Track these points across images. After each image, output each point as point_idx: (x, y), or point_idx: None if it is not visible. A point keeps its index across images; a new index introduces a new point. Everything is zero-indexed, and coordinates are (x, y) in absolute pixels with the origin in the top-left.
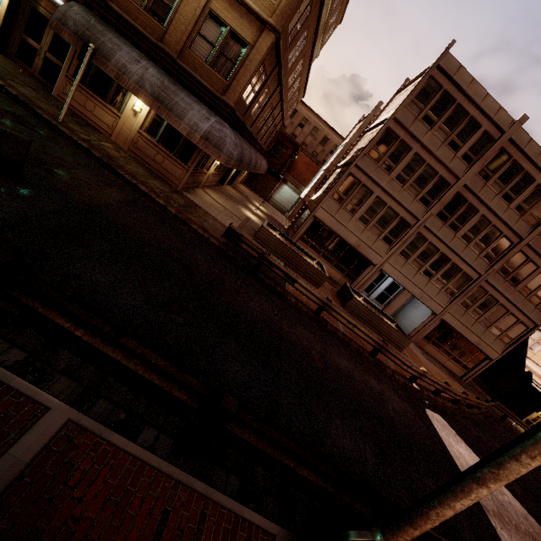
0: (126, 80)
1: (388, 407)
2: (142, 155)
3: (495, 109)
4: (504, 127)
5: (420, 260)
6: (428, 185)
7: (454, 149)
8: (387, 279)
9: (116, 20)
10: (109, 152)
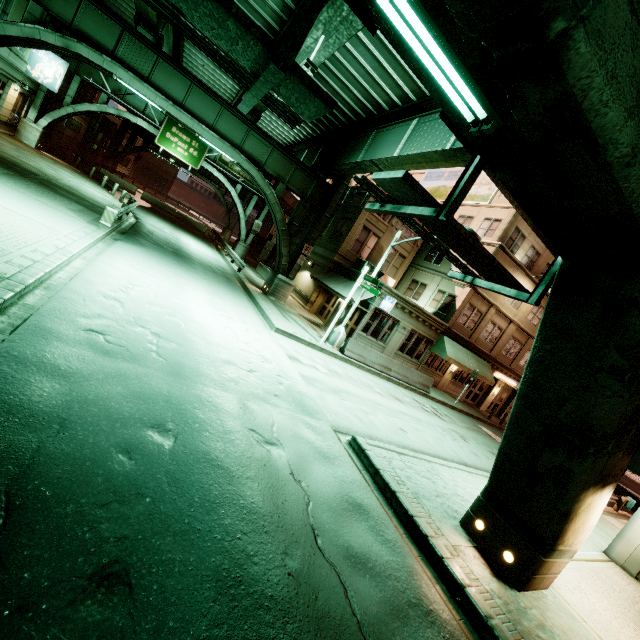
0: None
1: None
2: None
3: None
4: None
5: None
6: None
7: None
8: None
9: None
10: None
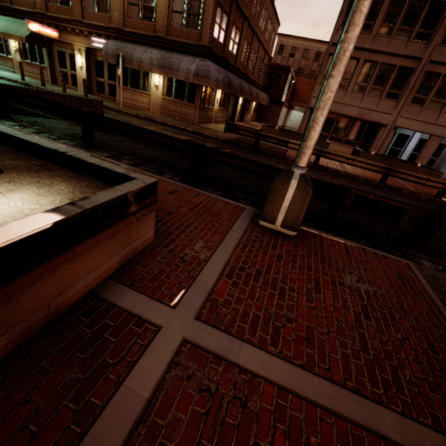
0: (144, 66)
1: None
2: (168, 112)
3: None
4: None
5: (439, 99)
6: (419, 19)
7: None
8: (412, 139)
9: (130, 37)
10: (149, 115)
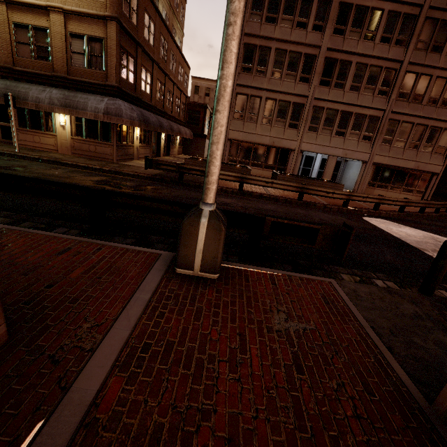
0: (42, 106)
1: (313, 219)
2: (81, 152)
3: None
4: None
5: (328, 127)
6: (299, 67)
7: (303, 27)
8: (316, 159)
9: (22, 76)
10: (56, 157)
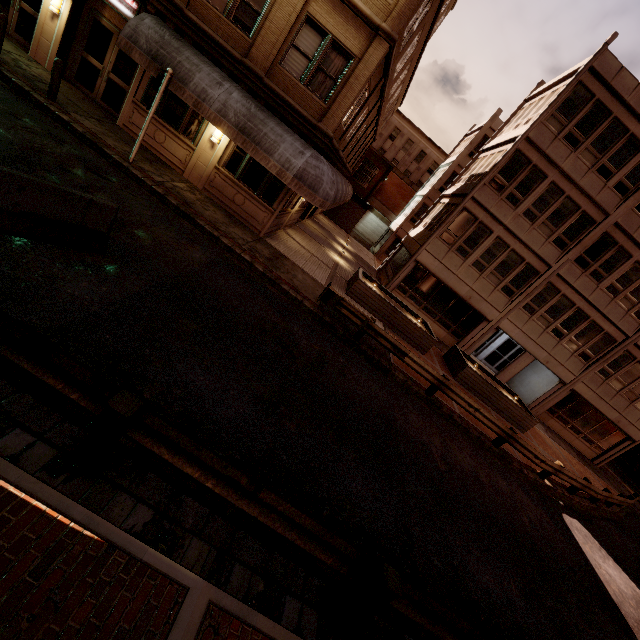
0: (206, 109)
1: (523, 519)
2: (219, 195)
3: None
4: None
5: (549, 317)
6: (565, 223)
7: (604, 176)
8: (501, 336)
9: (193, 32)
10: (185, 196)
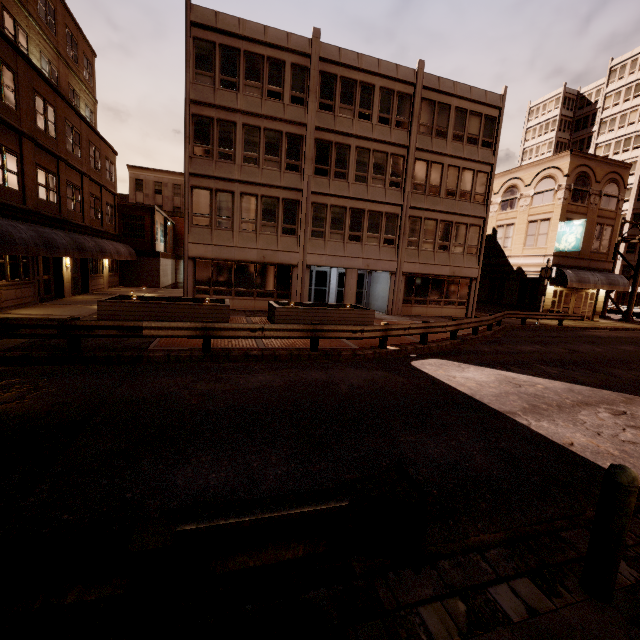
0: None
1: (339, 389)
2: None
3: (284, 37)
4: (305, 50)
5: (337, 230)
6: (282, 150)
7: (277, 98)
8: (331, 274)
9: None
10: None
